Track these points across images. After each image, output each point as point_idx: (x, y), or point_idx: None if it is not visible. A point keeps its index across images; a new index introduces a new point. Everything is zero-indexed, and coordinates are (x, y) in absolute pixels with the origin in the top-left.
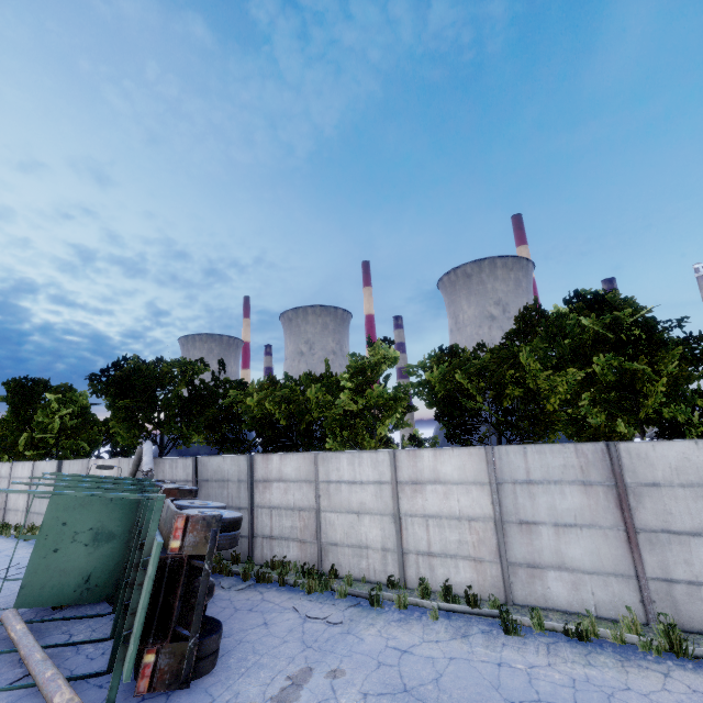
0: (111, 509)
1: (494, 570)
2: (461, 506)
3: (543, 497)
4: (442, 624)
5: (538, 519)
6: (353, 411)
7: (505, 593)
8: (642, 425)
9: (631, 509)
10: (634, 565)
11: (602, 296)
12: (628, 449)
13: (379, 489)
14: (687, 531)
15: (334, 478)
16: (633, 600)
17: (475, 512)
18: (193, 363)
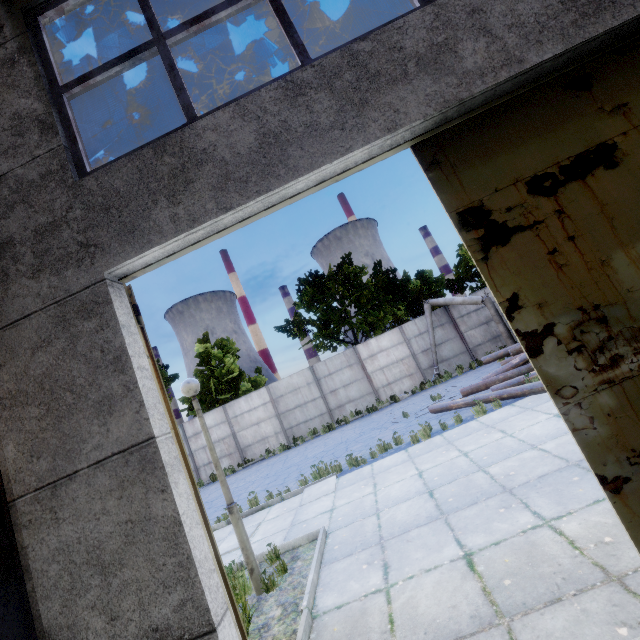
0: None
1: None
2: None
3: None
4: None
5: None
6: None
7: None
8: None
9: None
10: None
11: None
12: None
13: None
14: None
15: None
16: None
17: None
18: (362, 267)
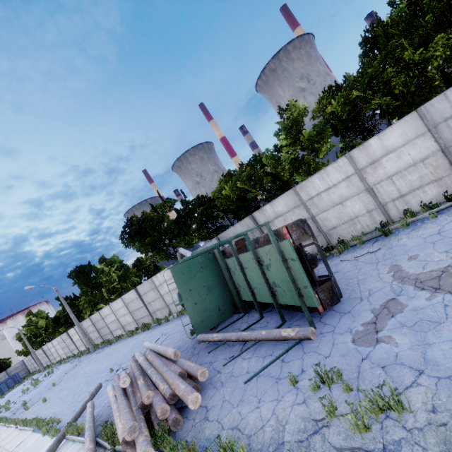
0: (205, 273)
1: None
2: (413, 157)
3: None
4: (442, 217)
5: None
6: (295, 158)
7: None
8: None
9: None
10: None
11: None
12: None
13: (348, 181)
14: None
15: (314, 194)
16: None
17: (424, 154)
18: (167, 200)
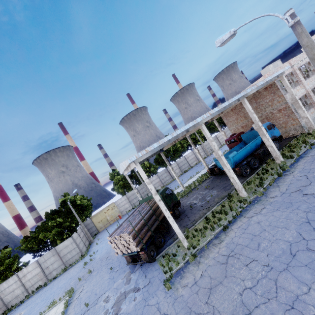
0: None
1: (45, 278)
2: (35, 273)
3: (48, 261)
4: (35, 294)
5: (49, 265)
6: (2, 270)
7: (47, 280)
8: (66, 235)
9: (60, 255)
10: (63, 262)
11: (63, 201)
12: (57, 247)
13: (16, 283)
14: (66, 253)
15: (3, 289)
16: (64, 266)
17: (38, 272)
18: None
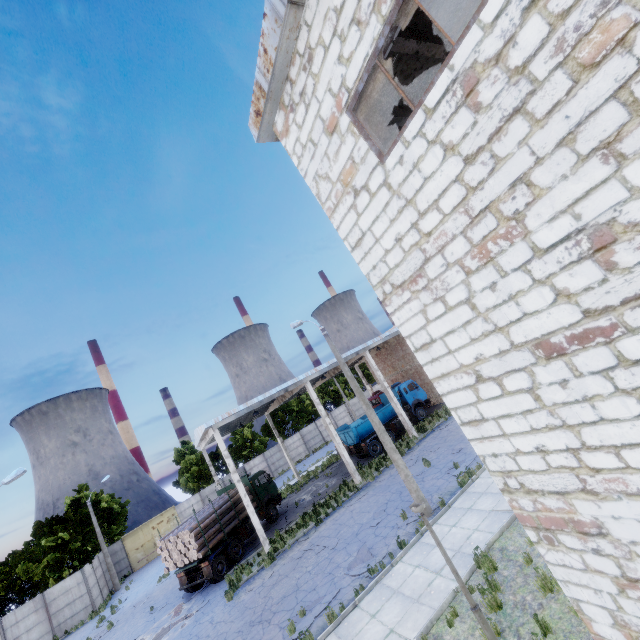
0: None
1: None
2: None
3: (23, 624)
4: None
5: (21, 633)
6: None
7: None
8: (69, 570)
9: (49, 610)
10: (52, 626)
11: (76, 500)
12: (47, 592)
13: None
14: (64, 607)
15: None
16: (51, 637)
17: None
18: None
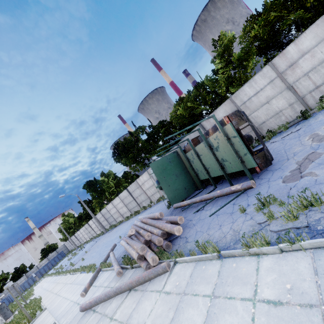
0: (173, 166)
1: None
2: None
3: None
4: None
5: None
6: (228, 76)
7: None
8: None
9: None
10: None
11: None
12: None
13: (272, 84)
14: None
15: (246, 99)
16: None
17: None
18: (139, 127)
